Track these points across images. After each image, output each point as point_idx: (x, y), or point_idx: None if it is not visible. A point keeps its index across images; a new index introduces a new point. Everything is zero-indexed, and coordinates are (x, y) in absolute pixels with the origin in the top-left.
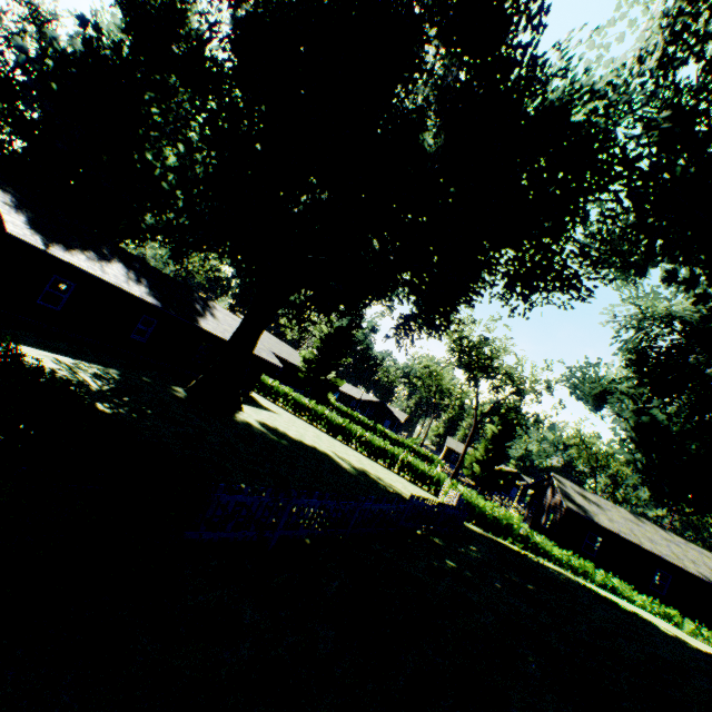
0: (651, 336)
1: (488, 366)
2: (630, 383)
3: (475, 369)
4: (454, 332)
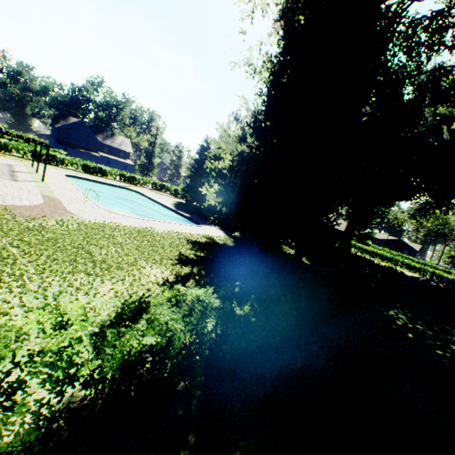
0: None
1: None
2: None
3: None
4: None
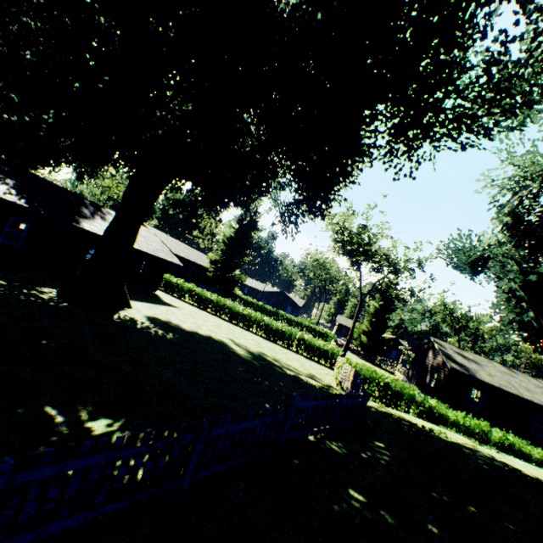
0: (533, 194)
1: (368, 251)
2: (508, 246)
3: (357, 254)
4: (336, 224)
